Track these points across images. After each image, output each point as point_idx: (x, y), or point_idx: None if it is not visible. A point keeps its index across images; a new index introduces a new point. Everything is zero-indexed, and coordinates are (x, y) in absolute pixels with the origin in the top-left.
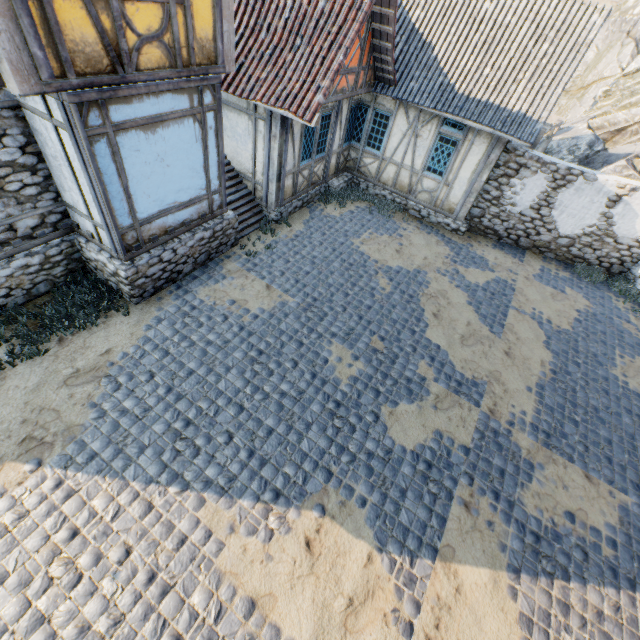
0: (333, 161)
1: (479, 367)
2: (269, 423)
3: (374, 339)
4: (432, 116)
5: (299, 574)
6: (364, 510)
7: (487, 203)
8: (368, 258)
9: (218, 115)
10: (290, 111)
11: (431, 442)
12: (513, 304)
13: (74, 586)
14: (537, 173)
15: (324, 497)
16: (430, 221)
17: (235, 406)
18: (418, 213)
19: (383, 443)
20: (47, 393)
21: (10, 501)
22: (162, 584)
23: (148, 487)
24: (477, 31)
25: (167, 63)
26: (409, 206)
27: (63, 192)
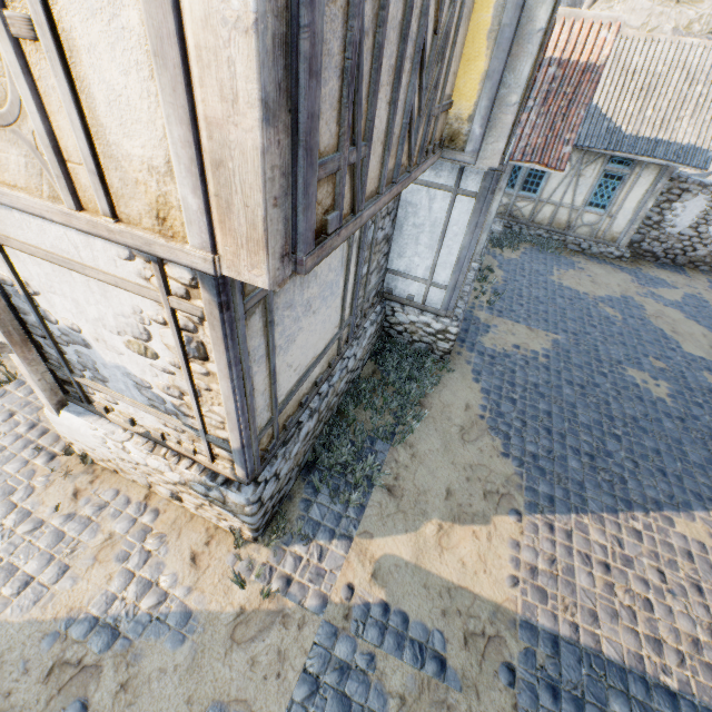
0: None
1: None
2: (649, 444)
3: (651, 360)
4: (597, 156)
5: None
6: None
7: (647, 228)
8: (577, 292)
9: None
10: (539, 163)
11: None
12: None
13: (651, 609)
14: (697, 195)
15: None
16: (591, 252)
17: (610, 435)
18: (578, 246)
19: None
20: (459, 451)
21: (530, 549)
22: (711, 592)
23: (618, 515)
24: (631, 81)
25: None
26: (568, 241)
27: (395, 259)
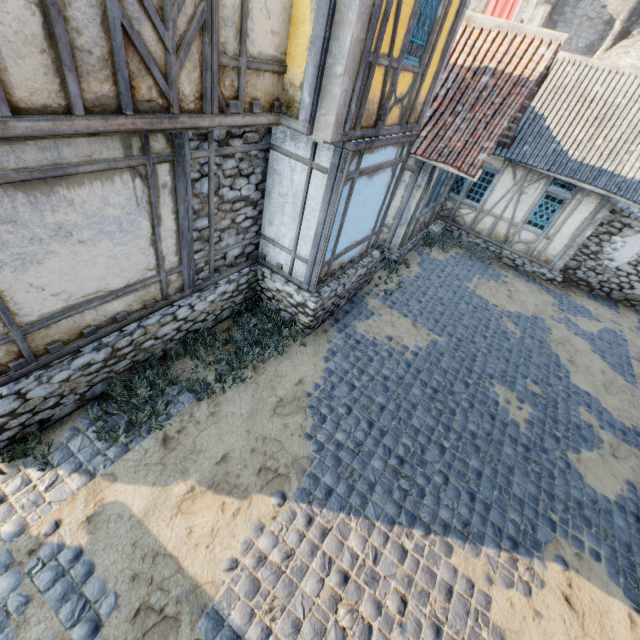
0: (436, 210)
1: (633, 416)
2: (474, 464)
3: (528, 382)
4: (541, 176)
5: (574, 635)
6: (602, 564)
7: (584, 257)
8: (487, 302)
9: (403, 166)
10: (453, 166)
11: (628, 493)
12: (632, 354)
13: (368, 638)
14: (639, 233)
15: (559, 548)
16: (524, 270)
17: (436, 445)
18: (512, 262)
19: (585, 491)
20: (262, 421)
21: (272, 537)
22: None
23: (393, 528)
24: (588, 108)
25: (397, 121)
26: (503, 255)
27: (267, 226)
